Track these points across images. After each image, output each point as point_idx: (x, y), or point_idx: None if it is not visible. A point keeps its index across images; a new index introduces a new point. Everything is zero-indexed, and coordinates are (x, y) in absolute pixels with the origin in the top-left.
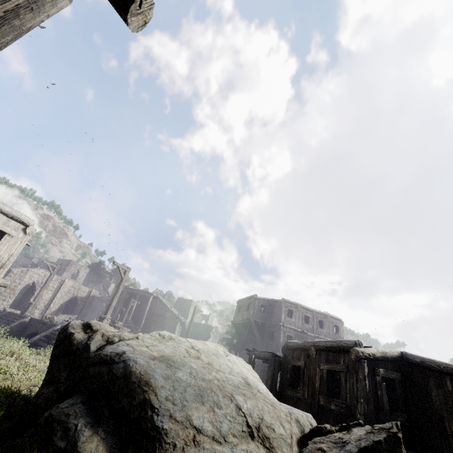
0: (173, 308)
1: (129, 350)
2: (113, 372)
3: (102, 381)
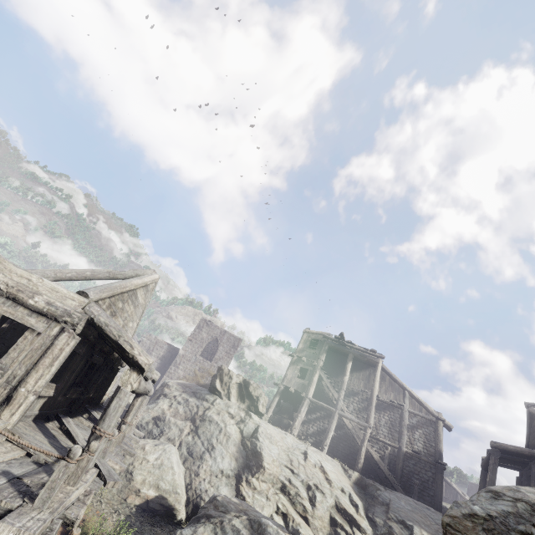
0: (466, 494)
1: (446, 506)
2: (444, 510)
3: (443, 512)
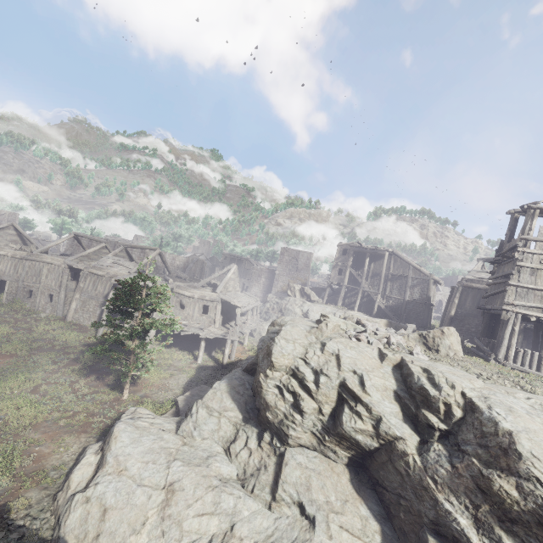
0: None
1: None
2: None
3: None
